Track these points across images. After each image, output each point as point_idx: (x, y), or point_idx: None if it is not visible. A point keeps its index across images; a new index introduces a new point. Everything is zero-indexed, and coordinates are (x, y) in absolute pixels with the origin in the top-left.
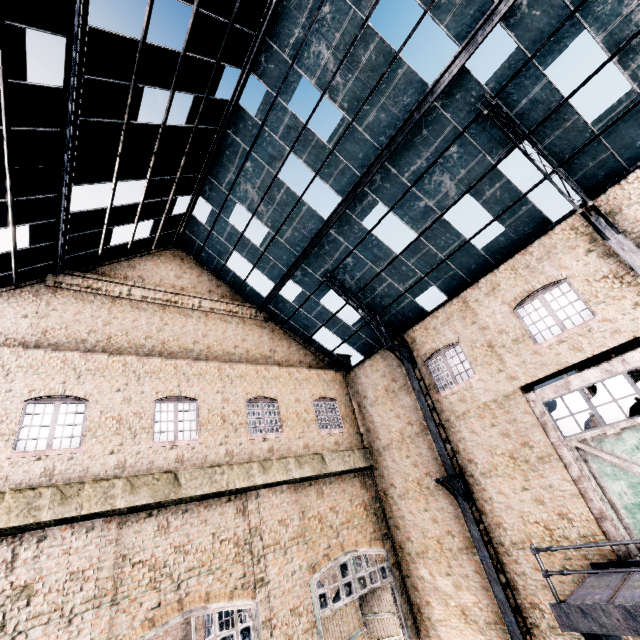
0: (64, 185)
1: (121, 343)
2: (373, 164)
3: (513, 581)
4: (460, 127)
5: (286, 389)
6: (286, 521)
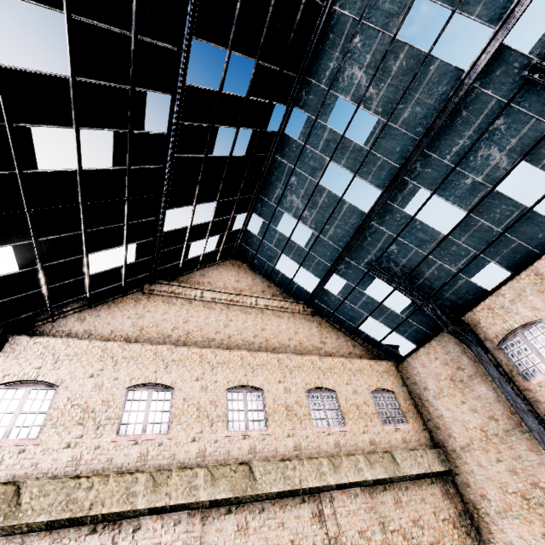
0: (161, 209)
1: (197, 337)
2: (411, 154)
3: None
4: (504, 99)
5: (342, 380)
6: (367, 533)
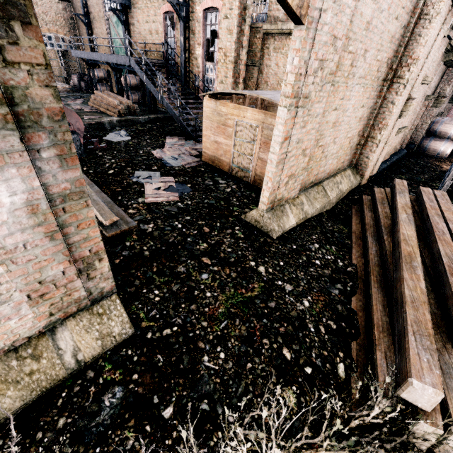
0: None
1: None
2: None
3: None
4: None
5: None
6: None
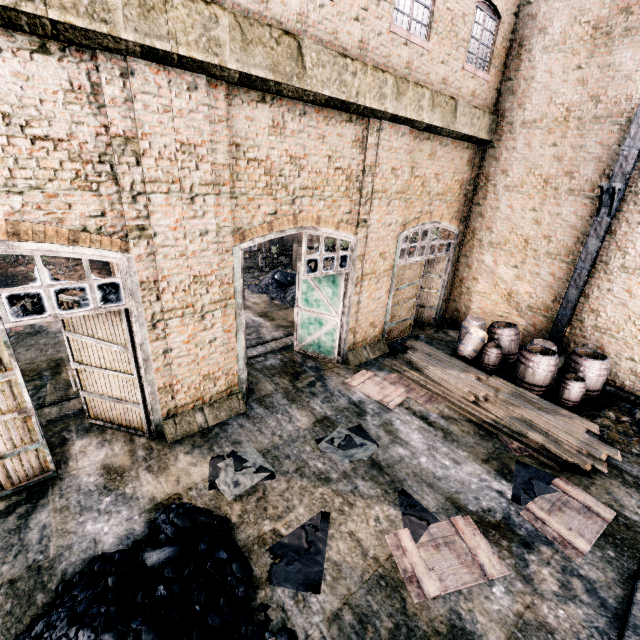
0: None
1: None
2: None
3: (589, 291)
4: None
5: None
6: (398, 172)
